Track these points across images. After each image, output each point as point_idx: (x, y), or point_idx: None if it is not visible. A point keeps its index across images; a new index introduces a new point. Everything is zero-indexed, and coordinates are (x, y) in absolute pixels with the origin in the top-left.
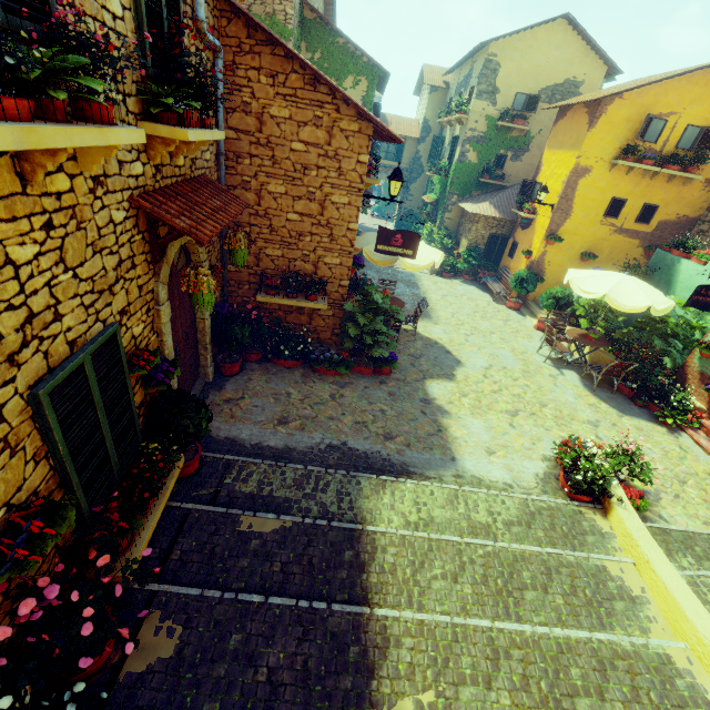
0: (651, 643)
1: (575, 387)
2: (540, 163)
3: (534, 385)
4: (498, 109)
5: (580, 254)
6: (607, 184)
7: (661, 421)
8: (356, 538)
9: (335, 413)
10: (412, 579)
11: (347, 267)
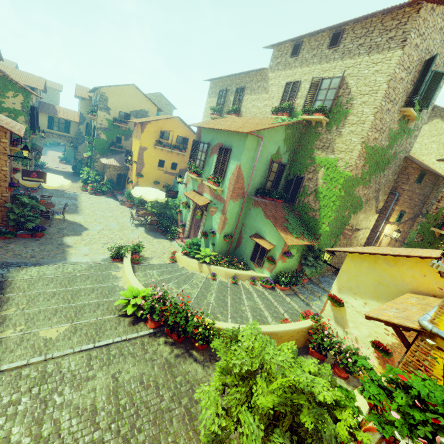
0: (114, 284)
1: (140, 232)
2: (132, 143)
3: (121, 233)
4: (112, 116)
5: (153, 182)
6: (155, 154)
7: (169, 238)
8: (2, 283)
9: (2, 252)
10: (27, 288)
11: (5, 187)
